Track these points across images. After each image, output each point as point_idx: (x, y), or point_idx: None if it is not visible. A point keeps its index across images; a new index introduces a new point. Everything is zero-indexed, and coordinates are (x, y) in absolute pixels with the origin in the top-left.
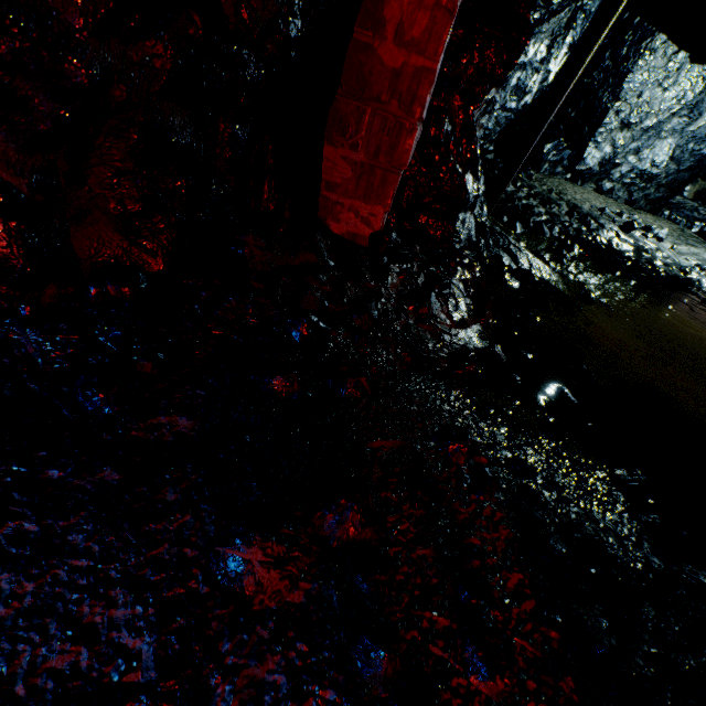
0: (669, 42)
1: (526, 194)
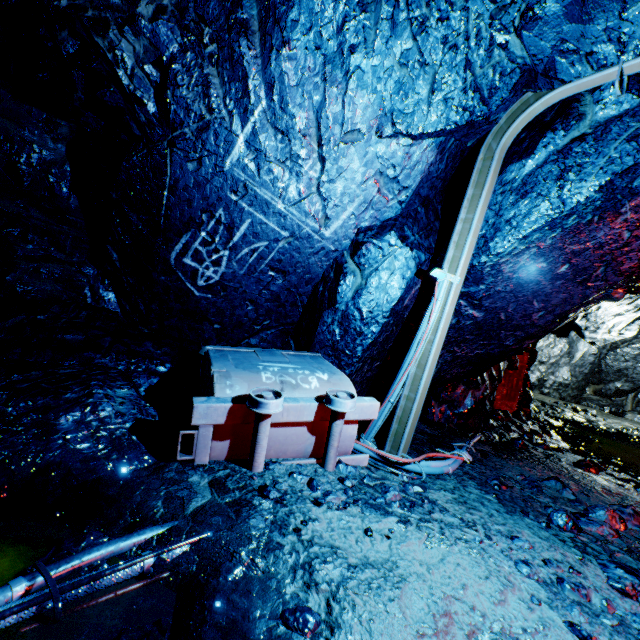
0: None
1: None
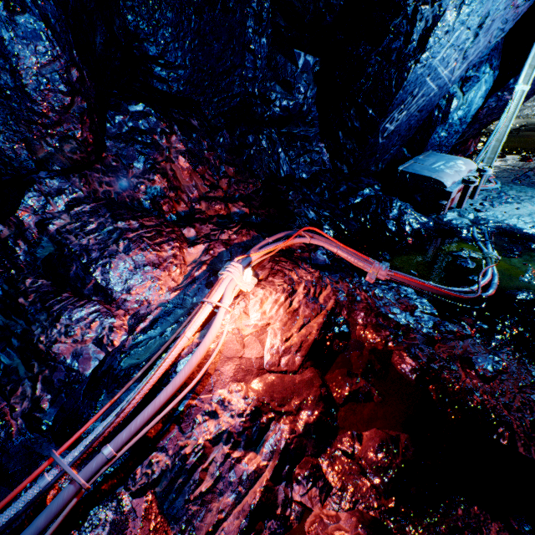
0: None
1: None
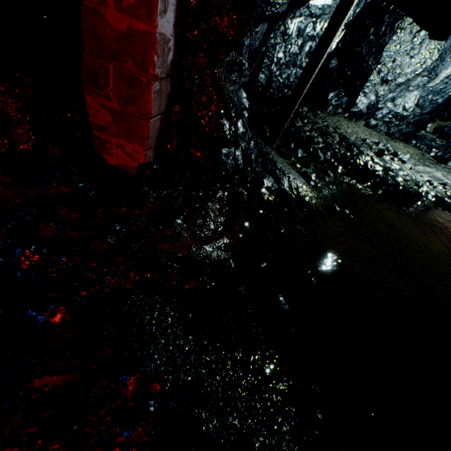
0: (414, 23)
1: (310, 128)
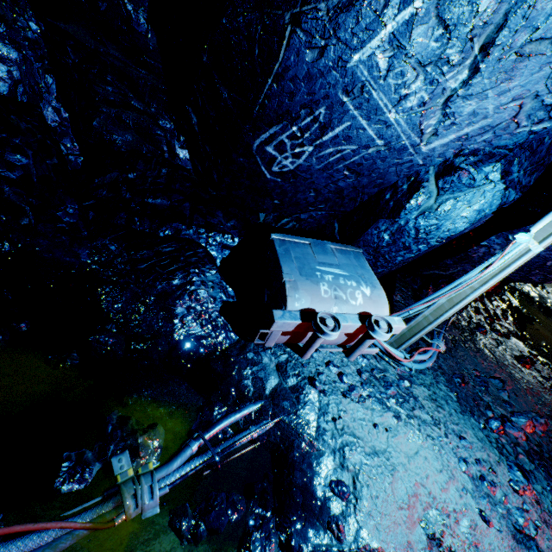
0: None
1: None
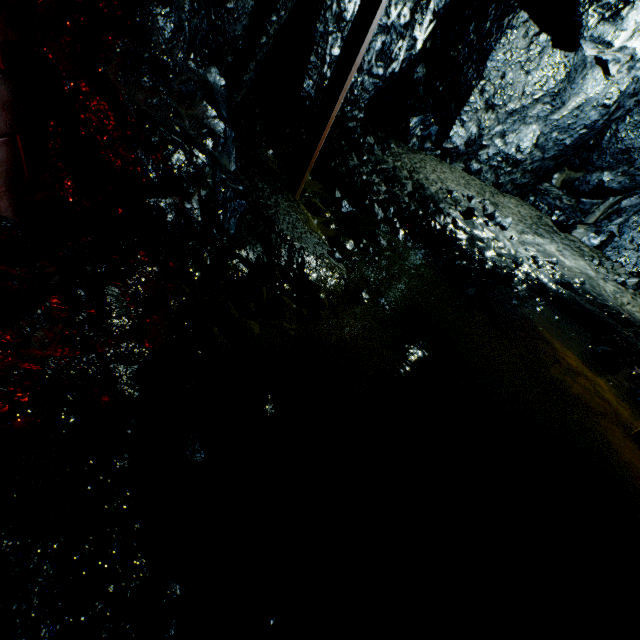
0: (531, 21)
1: (371, 170)
